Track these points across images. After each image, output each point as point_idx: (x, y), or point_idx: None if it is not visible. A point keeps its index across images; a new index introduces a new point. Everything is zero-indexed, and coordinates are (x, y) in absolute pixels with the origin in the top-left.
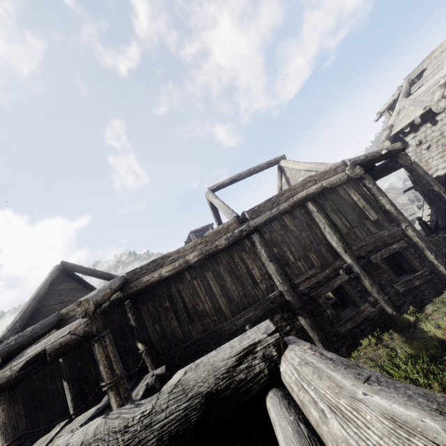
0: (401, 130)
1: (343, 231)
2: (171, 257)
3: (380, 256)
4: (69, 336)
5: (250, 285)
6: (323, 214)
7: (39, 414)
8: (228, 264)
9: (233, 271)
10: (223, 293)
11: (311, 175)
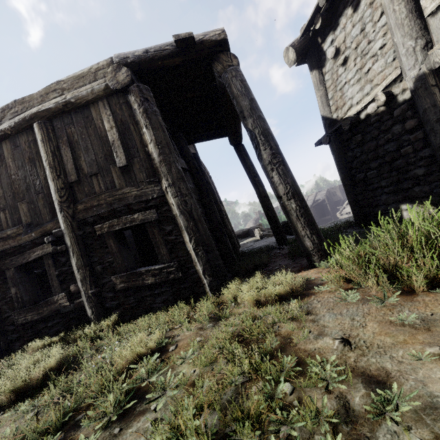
0: (320, 29)
1: (71, 178)
2: None
3: (109, 226)
4: None
5: None
6: (51, 146)
7: None
8: None
9: None
10: None
11: (59, 80)
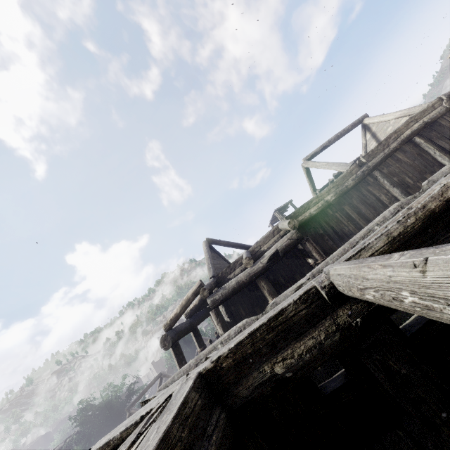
0: None
1: None
2: (313, 201)
3: None
4: (289, 240)
5: (381, 207)
6: (430, 143)
7: (256, 310)
8: (359, 197)
9: (364, 201)
10: (361, 217)
11: (411, 117)
